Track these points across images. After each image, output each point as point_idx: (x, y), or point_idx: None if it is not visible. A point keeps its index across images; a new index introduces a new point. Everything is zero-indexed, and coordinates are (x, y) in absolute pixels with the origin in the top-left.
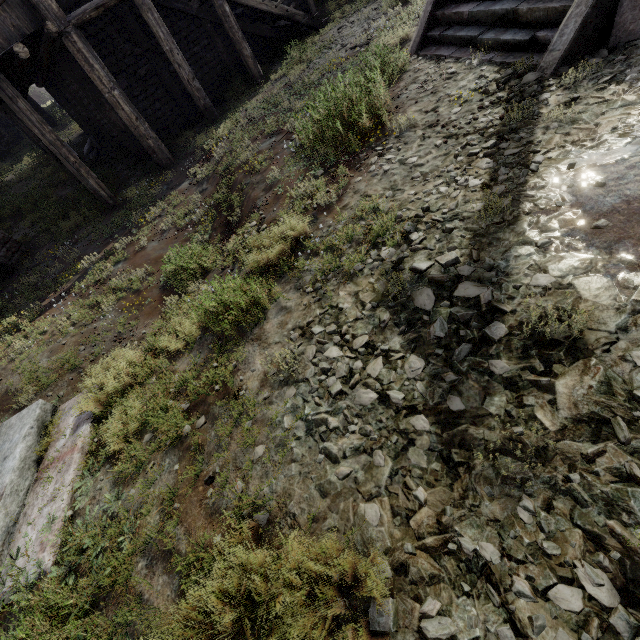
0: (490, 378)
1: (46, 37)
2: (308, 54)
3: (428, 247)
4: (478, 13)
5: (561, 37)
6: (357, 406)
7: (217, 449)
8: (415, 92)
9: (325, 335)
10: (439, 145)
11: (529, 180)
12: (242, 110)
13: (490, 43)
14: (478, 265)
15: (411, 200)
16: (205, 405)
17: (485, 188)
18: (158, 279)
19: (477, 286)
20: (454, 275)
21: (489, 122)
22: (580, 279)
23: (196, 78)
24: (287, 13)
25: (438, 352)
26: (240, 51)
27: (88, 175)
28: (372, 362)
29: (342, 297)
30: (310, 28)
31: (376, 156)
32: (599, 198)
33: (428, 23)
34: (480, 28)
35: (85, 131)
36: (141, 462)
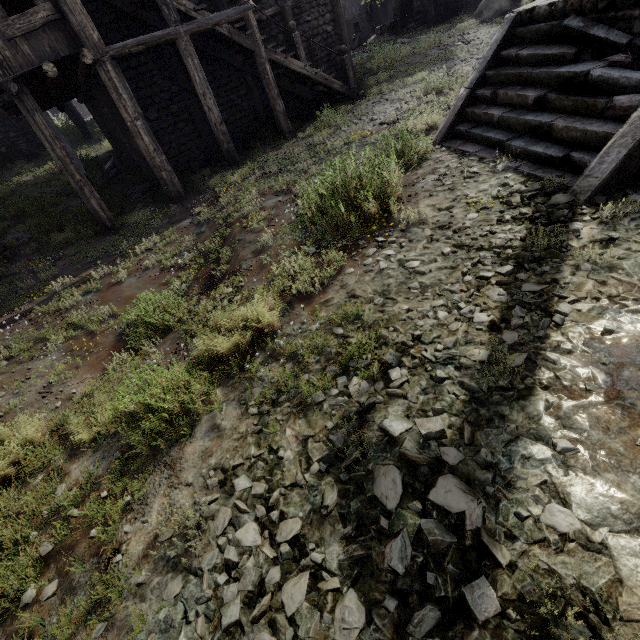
0: None
1: (81, 62)
2: (338, 121)
3: (409, 398)
4: (509, 119)
5: (600, 164)
6: None
7: None
8: (432, 184)
9: (249, 496)
10: (447, 254)
11: (551, 335)
12: (262, 160)
13: (519, 151)
14: (470, 451)
15: (402, 318)
16: (69, 557)
17: (493, 329)
18: (119, 323)
19: (464, 491)
20: (435, 457)
21: (508, 240)
22: (620, 539)
23: (227, 122)
24: (326, 81)
25: (388, 606)
26: (273, 106)
27: (91, 195)
28: (294, 578)
29: (287, 437)
30: (346, 97)
31: (375, 247)
32: None
33: (457, 117)
34: (510, 133)
35: (114, 149)
36: None
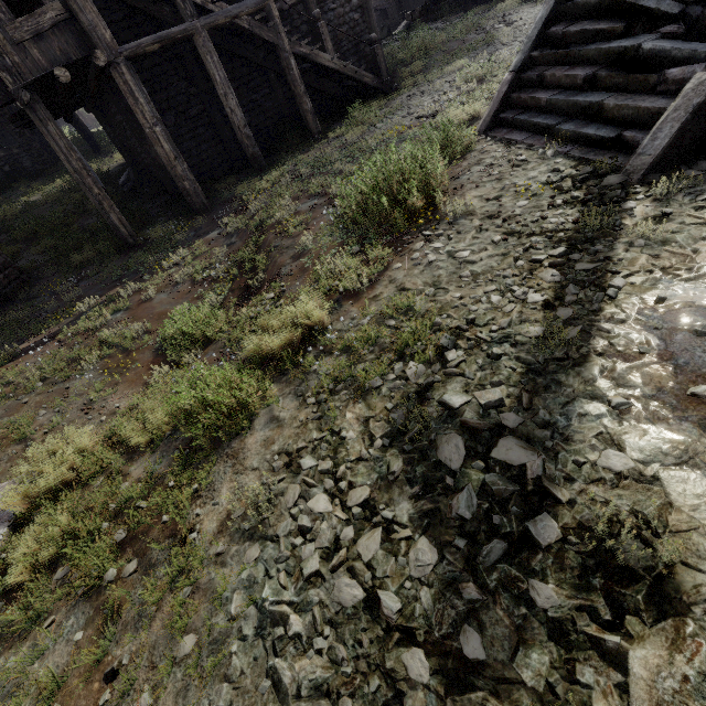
0: (528, 611)
1: (93, 65)
2: (371, 117)
3: (466, 375)
4: (558, 101)
5: (653, 141)
6: (334, 604)
7: (136, 621)
8: (478, 175)
9: (316, 473)
10: (497, 242)
11: (604, 308)
12: (292, 164)
13: (568, 135)
14: (528, 415)
15: (454, 305)
16: (144, 541)
17: (547, 307)
18: (155, 339)
19: (524, 448)
20: (495, 423)
21: (560, 224)
22: (670, 472)
23: (250, 125)
24: (356, 74)
25: (458, 544)
26: (300, 105)
27: (111, 209)
28: (367, 533)
29: (348, 420)
30: (378, 92)
31: (422, 241)
32: (698, 352)
33: (501, 104)
34: (558, 117)
35: (127, 161)
36: (38, 613)
